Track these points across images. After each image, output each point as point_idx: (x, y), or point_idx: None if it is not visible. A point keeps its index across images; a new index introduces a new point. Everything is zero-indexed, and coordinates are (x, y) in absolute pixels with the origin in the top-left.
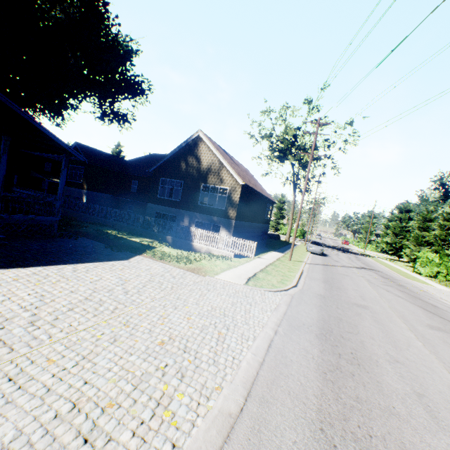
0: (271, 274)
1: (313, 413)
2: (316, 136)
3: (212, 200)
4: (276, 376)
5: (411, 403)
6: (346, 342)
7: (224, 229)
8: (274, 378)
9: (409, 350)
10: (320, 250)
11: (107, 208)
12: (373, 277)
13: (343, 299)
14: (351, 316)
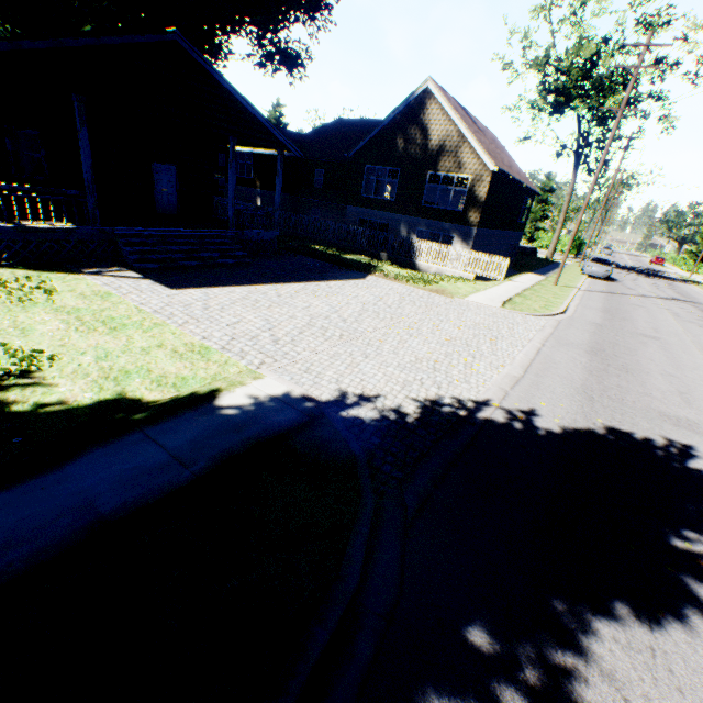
0: (531, 300)
1: (578, 386)
2: (636, 72)
3: (431, 193)
4: (546, 367)
5: (669, 395)
6: (619, 359)
7: (459, 241)
8: (544, 368)
9: (692, 372)
10: (605, 272)
11: (296, 215)
12: (685, 311)
13: (626, 329)
14: (631, 343)
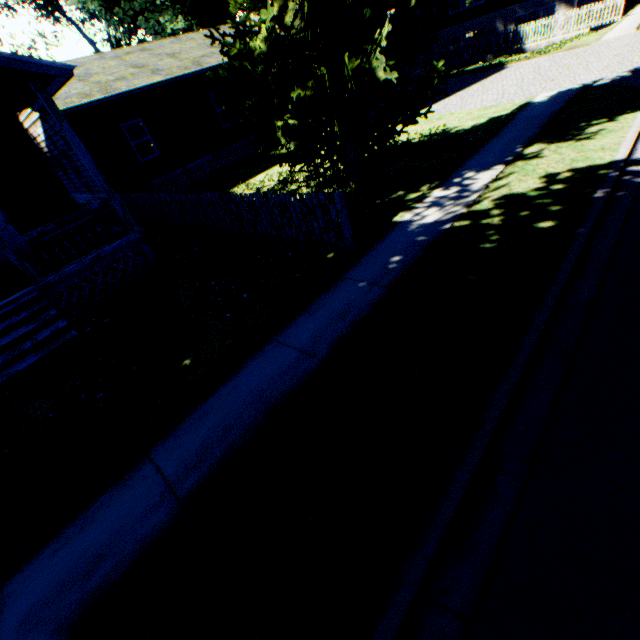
0: None
1: None
2: None
3: None
4: None
5: None
6: None
7: (562, 7)
8: None
9: None
10: None
11: None
12: None
13: None
14: None
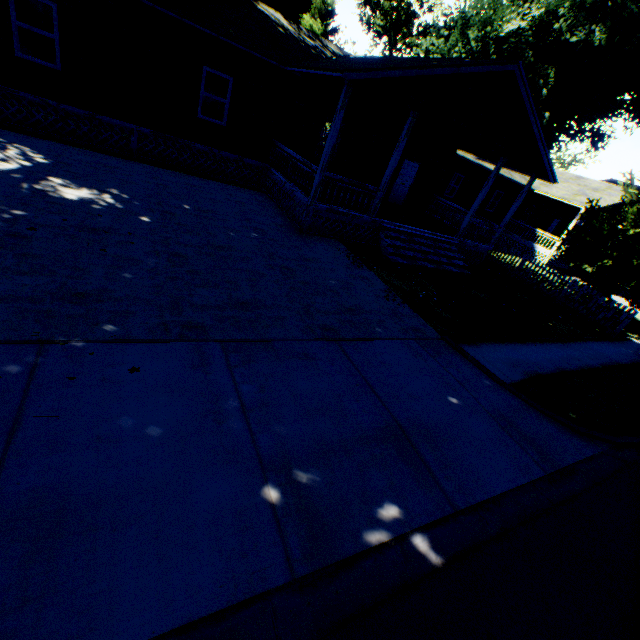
0: None
1: None
2: None
3: None
4: None
5: None
6: None
7: None
8: None
9: None
10: None
11: None
12: None
13: None
14: None
